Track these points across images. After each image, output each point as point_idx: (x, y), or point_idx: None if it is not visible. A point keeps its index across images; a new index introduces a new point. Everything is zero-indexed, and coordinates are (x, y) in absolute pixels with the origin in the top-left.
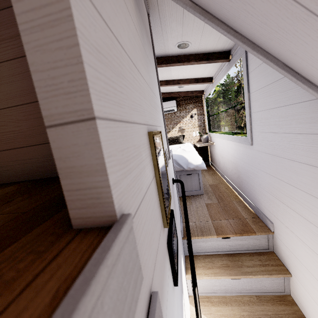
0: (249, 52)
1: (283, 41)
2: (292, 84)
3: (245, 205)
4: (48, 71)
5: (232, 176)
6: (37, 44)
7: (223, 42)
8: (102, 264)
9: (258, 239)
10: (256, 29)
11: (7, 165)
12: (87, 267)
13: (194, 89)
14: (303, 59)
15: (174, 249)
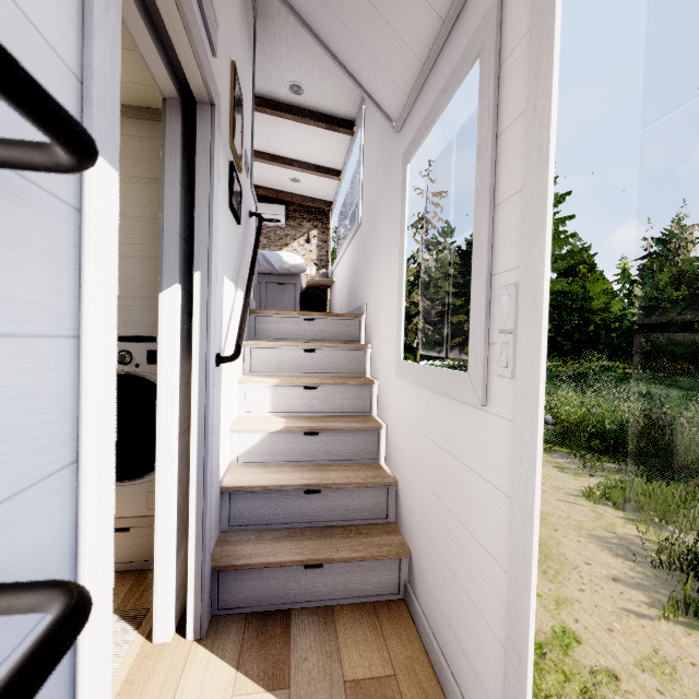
0: (365, 115)
1: (333, 37)
2: (380, 127)
3: None
4: None
5: (346, 302)
6: None
7: (345, 104)
8: None
9: (348, 327)
10: (320, 26)
11: None
12: None
13: (317, 195)
14: (346, 54)
15: (235, 194)
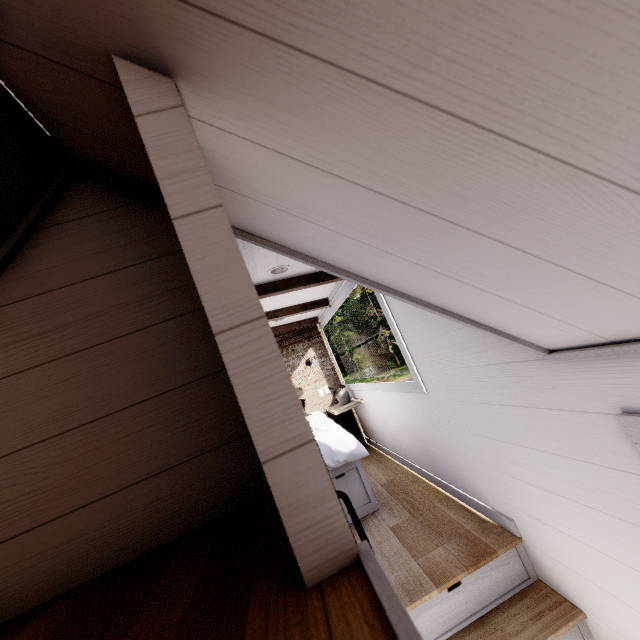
0: None
1: (423, 288)
2: None
3: (457, 504)
4: (261, 406)
5: (415, 454)
6: (248, 384)
7: None
8: (390, 583)
9: (505, 564)
10: (392, 280)
11: (6, 575)
12: (379, 591)
13: (301, 318)
14: (449, 300)
15: None
